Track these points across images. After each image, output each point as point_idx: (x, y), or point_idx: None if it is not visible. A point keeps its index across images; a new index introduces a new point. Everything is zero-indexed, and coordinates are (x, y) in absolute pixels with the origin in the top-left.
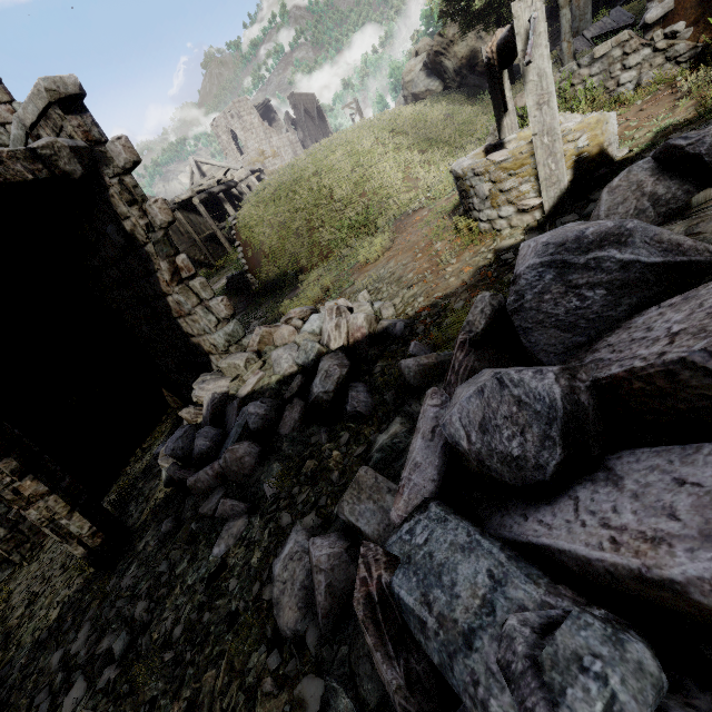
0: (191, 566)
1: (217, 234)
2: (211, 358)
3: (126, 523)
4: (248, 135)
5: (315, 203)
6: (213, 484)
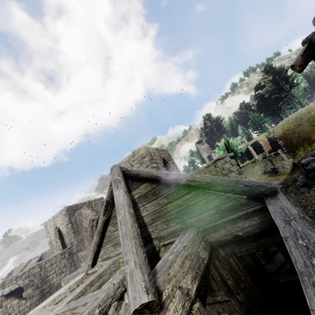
0: None
1: None
2: None
3: None
4: None
5: None
6: None
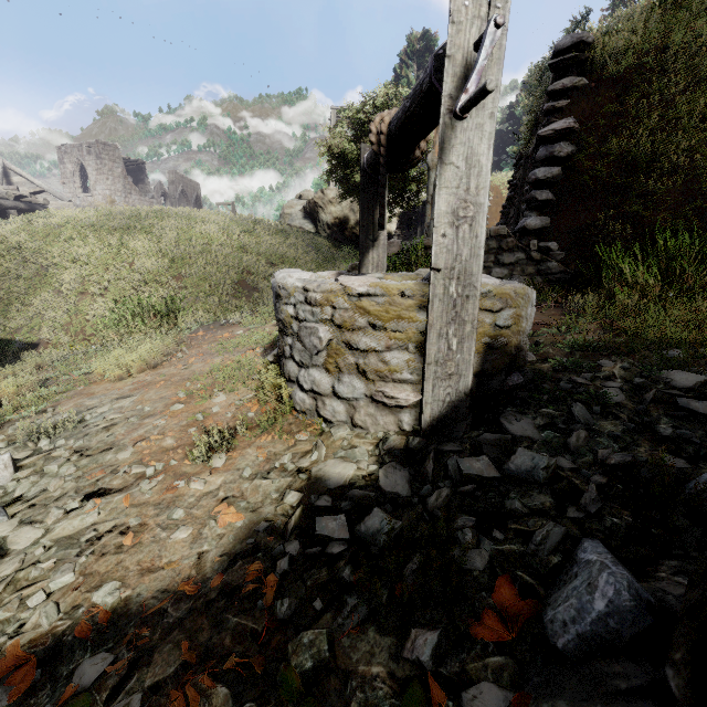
0: None
1: None
2: None
3: None
4: (102, 178)
5: (105, 261)
6: None
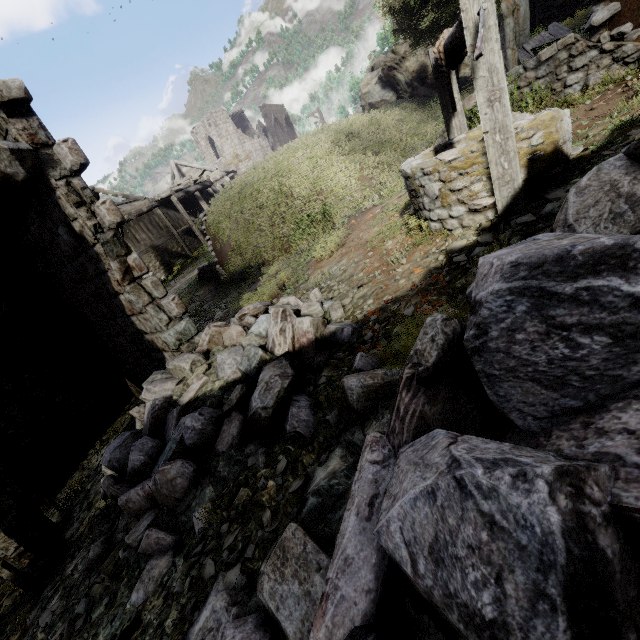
0: (108, 613)
1: (193, 228)
2: (165, 355)
3: (65, 533)
4: (224, 141)
5: (276, 201)
6: (144, 505)
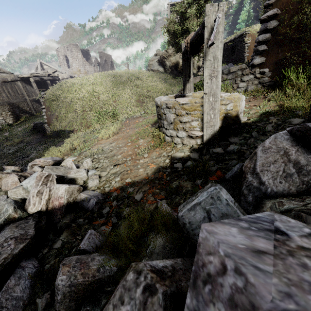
0: None
1: (40, 99)
2: None
3: None
4: (74, 60)
5: (89, 98)
6: None
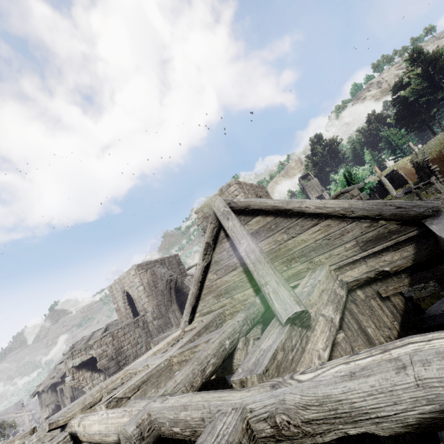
0: None
1: None
2: None
3: None
4: None
5: None
6: None
